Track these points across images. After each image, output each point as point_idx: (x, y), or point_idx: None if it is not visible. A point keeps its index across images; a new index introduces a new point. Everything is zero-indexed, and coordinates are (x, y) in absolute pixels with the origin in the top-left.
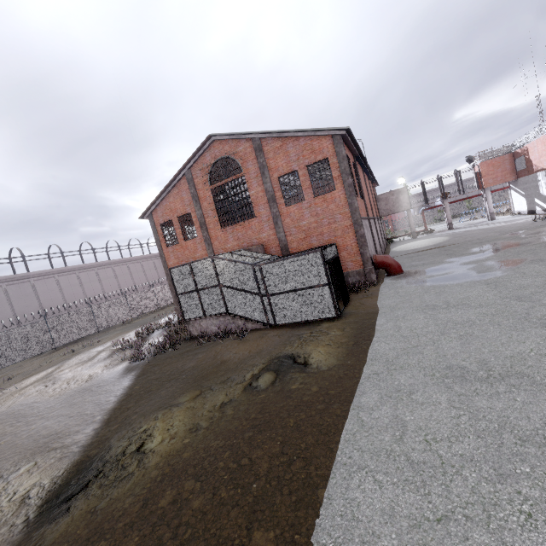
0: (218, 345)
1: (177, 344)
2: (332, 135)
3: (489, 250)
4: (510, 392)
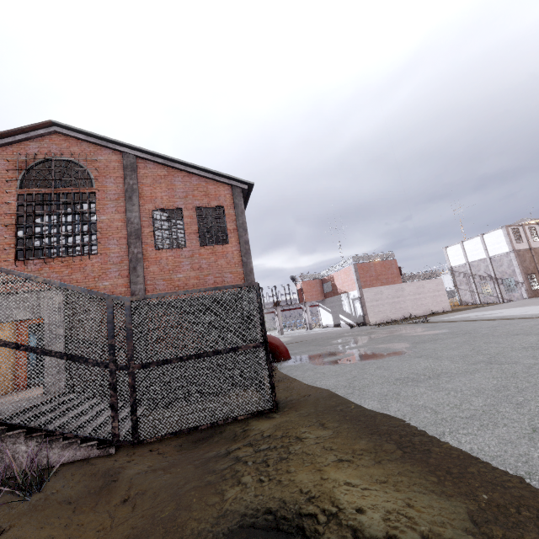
0: None
1: None
2: (232, 185)
3: (353, 340)
4: None
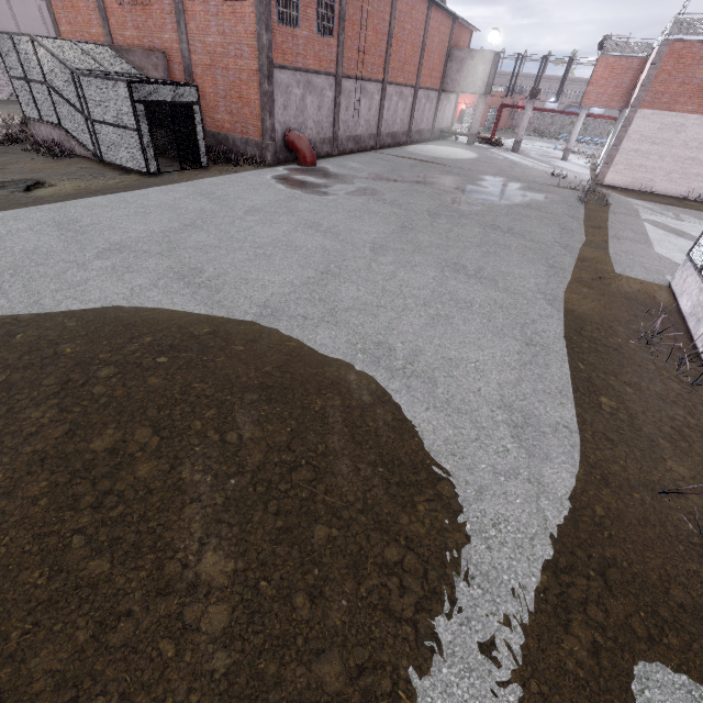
0: (33, 157)
1: (12, 142)
2: None
3: (416, 180)
4: (51, 236)
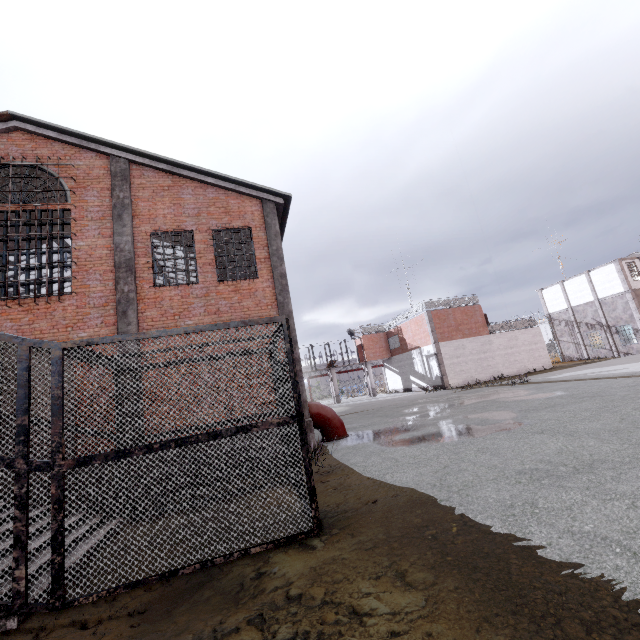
0: None
1: None
2: (262, 199)
3: (432, 409)
4: None
